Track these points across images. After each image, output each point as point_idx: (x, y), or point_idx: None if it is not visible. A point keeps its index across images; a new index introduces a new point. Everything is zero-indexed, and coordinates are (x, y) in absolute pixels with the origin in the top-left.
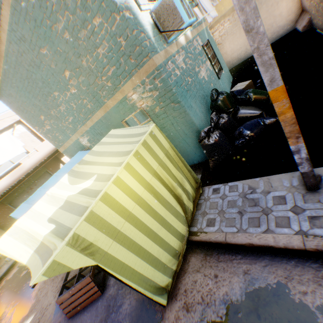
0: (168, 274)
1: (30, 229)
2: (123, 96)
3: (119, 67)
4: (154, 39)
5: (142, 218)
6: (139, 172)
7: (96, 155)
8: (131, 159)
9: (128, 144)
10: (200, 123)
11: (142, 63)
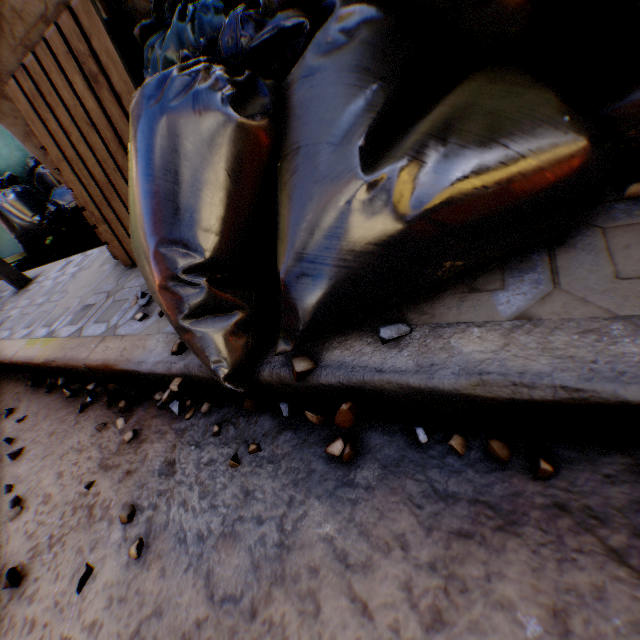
0: None
1: None
2: None
3: None
4: None
5: None
6: None
7: None
8: None
9: None
10: (2, 169)
11: None
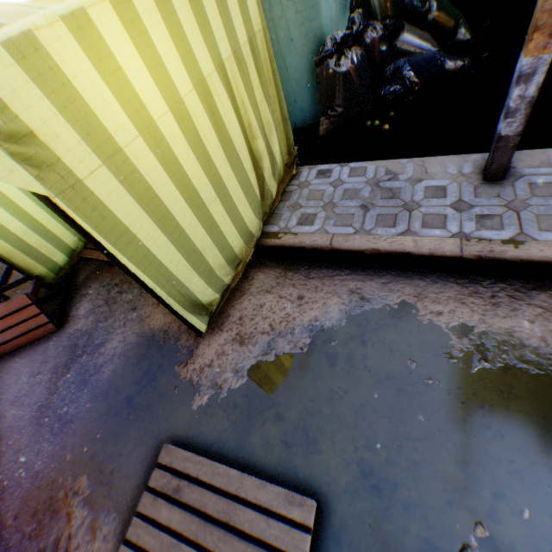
0: (215, 288)
1: None
2: None
3: None
4: None
5: (179, 154)
6: (186, 34)
7: None
8: None
9: None
10: (327, 21)
11: None
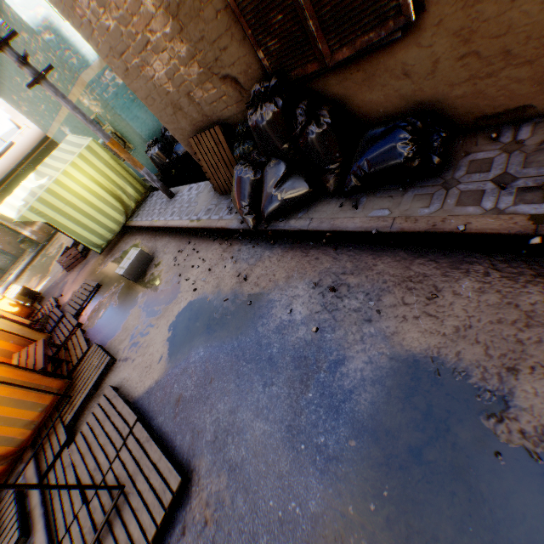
0: (105, 240)
1: (14, 203)
2: (78, 99)
3: (61, 75)
4: (85, 51)
5: (80, 206)
6: (77, 177)
7: (55, 159)
8: (68, 168)
9: (72, 154)
10: (150, 134)
11: (77, 78)
